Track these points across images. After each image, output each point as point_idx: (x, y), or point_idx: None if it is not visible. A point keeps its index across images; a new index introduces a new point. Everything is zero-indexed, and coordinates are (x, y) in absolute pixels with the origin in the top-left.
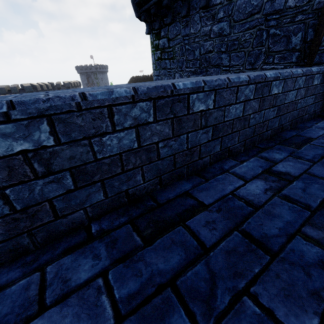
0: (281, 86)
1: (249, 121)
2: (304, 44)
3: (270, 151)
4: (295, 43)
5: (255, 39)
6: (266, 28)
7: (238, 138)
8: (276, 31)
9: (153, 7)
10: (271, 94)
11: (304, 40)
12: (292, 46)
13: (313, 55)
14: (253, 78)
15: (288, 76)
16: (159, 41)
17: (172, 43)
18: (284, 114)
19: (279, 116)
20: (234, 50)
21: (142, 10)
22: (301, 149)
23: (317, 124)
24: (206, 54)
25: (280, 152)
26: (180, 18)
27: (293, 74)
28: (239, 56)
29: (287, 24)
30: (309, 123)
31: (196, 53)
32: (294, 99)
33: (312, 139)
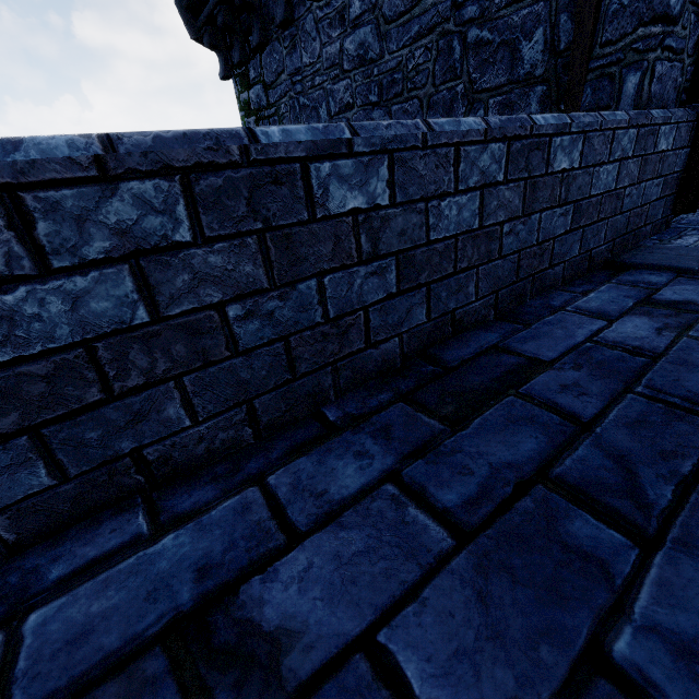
0: (382, 181)
1: (232, 330)
2: (553, 61)
3: (344, 442)
4: (531, 60)
5: (437, 61)
6: (458, 28)
7: (186, 407)
8: (481, 33)
9: (219, 10)
10: (327, 215)
11: (552, 48)
12: (526, 70)
13: (578, 89)
14: (145, 148)
15: (405, 139)
16: (250, 93)
17: (273, 95)
18: (444, 276)
19: (420, 288)
20: (397, 98)
21: (201, 22)
22: (469, 425)
23: (587, 295)
24: (342, 114)
25: (381, 445)
26: (279, 30)
27: (436, 133)
28: (409, 111)
29: (506, 9)
30: (566, 291)
31: (322, 115)
32: (481, 224)
33: (543, 364)
